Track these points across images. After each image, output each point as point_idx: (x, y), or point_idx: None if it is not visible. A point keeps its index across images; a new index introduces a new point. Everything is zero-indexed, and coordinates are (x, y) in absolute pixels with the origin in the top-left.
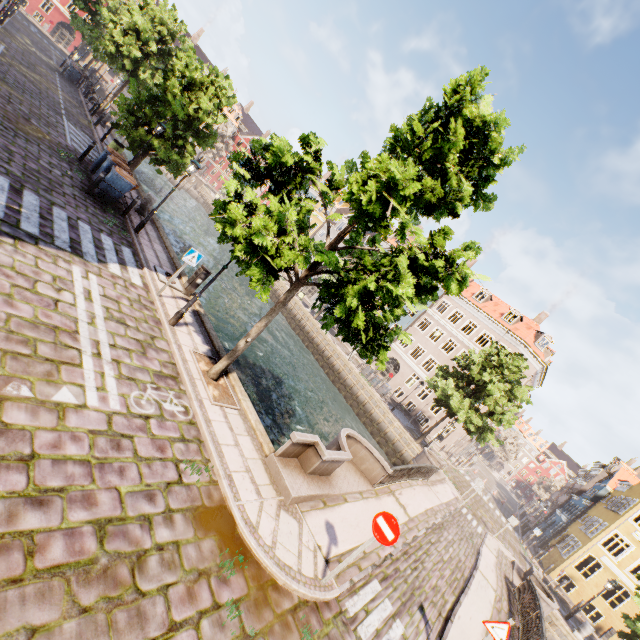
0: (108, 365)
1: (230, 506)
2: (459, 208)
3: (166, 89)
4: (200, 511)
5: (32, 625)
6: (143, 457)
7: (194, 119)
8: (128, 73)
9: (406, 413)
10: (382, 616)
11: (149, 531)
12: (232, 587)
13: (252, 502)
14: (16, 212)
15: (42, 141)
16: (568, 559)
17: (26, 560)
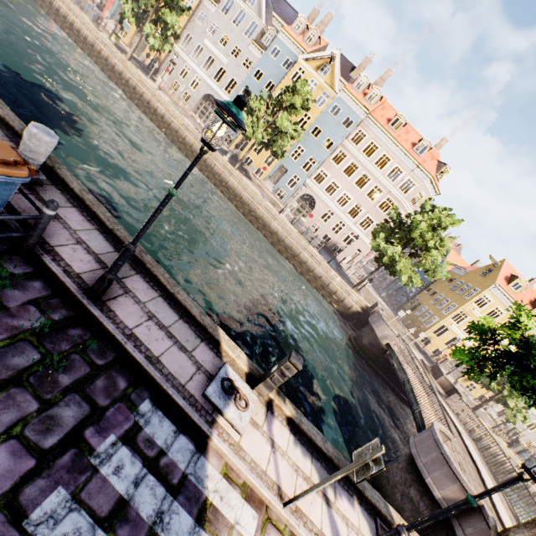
0: None
1: None
2: None
3: None
4: None
5: None
6: None
7: None
8: None
9: (323, 246)
10: None
11: None
12: None
13: None
14: None
15: None
16: (430, 329)
17: None
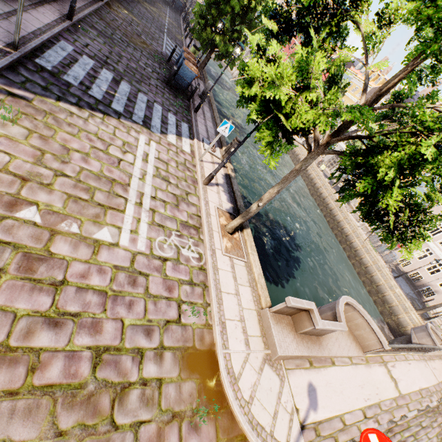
0: (145, 213)
1: (217, 352)
2: None
3: None
4: (189, 352)
5: (11, 439)
6: (152, 294)
7: (248, 12)
8: None
9: (409, 281)
10: None
11: (138, 364)
12: (201, 435)
13: (239, 352)
14: (111, 96)
15: (145, 49)
16: None
17: (27, 375)
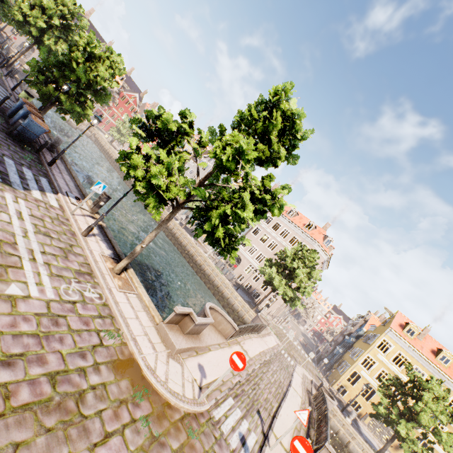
0: (42, 267)
1: (136, 358)
2: (278, 163)
3: (71, 58)
4: (117, 363)
5: (16, 442)
6: (75, 329)
7: (93, 82)
8: (34, 38)
9: (245, 291)
10: (235, 418)
11: (85, 378)
12: (142, 408)
13: (151, 354)
14: None
15: None
16: (343, 375)
17: (5, 402)
